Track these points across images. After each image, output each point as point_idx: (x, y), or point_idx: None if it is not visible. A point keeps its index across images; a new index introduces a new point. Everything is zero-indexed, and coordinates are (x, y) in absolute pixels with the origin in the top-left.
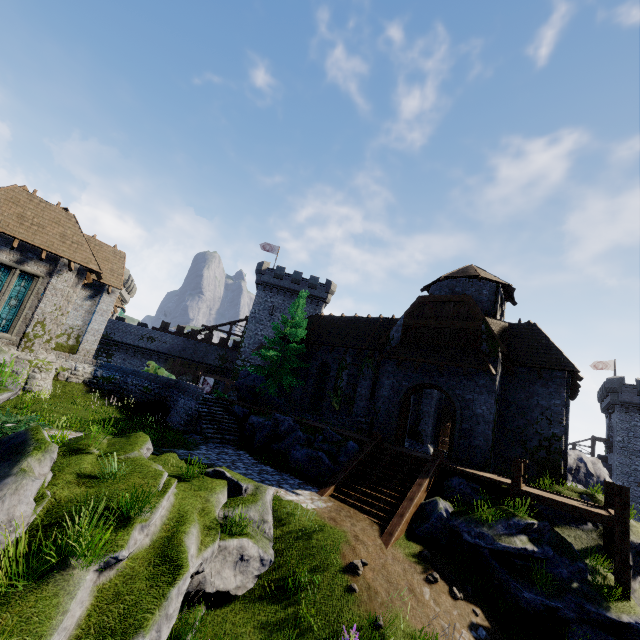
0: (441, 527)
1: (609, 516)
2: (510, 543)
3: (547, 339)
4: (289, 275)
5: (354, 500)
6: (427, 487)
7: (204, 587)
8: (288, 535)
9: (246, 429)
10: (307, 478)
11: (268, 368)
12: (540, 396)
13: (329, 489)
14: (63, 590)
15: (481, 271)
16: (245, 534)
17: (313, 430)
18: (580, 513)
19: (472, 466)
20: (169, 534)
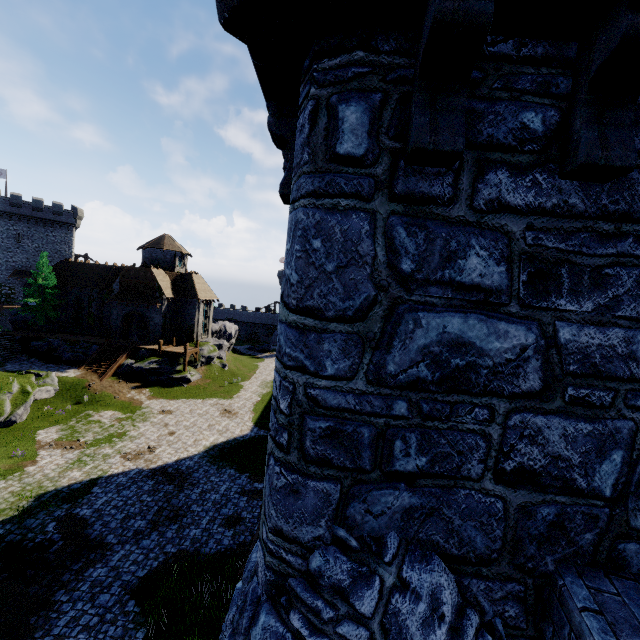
0: (128, 368)
1: (183, 352)
2: (149, 367)
3: (194, 283)
4: (28, 203)
5: (95, 368)
6: (127, 357)
7: (37, 399)
8: (65, 383)
9: (31, 349)
10: (73, 364)
11: (34, 308)
12: (188, 309)
13: (83, 366)
14: (4, 400)
15: (169, 241)
16: (47, 385)
17: (74, 343)
18: (176, 353)
19: (155, 343)
20: (22, 389)
